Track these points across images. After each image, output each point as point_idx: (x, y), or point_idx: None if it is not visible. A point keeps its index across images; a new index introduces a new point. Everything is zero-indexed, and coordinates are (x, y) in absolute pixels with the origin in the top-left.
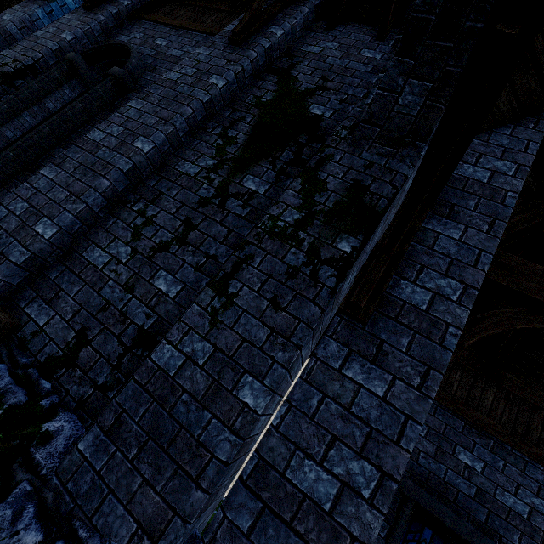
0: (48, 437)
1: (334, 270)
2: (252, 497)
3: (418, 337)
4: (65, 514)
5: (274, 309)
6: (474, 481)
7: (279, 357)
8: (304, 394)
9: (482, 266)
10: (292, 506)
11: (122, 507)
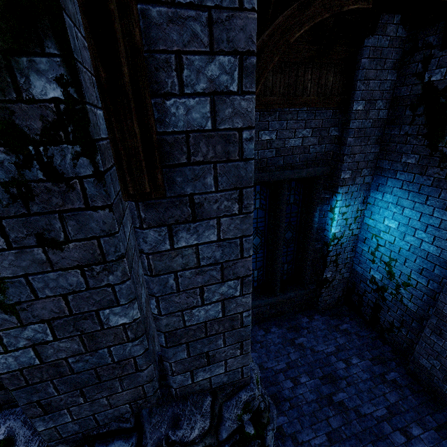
0: (9, 440)
1: (71, 147)
2: (177, 347)
3: (220, 167)
4: (82, 438)
5: (57, 249)
6: (273, 146)
7: (113, 281)
8: (160, 284)
9: (249, 0)
10: (202, 331)
11: (110, 410)
